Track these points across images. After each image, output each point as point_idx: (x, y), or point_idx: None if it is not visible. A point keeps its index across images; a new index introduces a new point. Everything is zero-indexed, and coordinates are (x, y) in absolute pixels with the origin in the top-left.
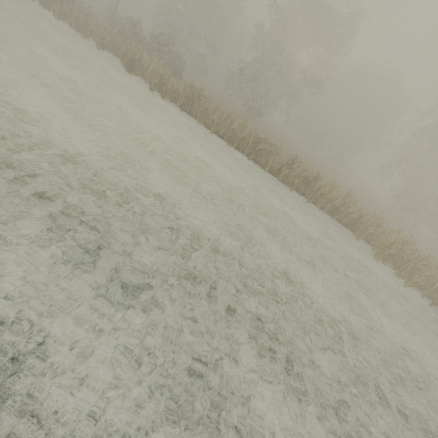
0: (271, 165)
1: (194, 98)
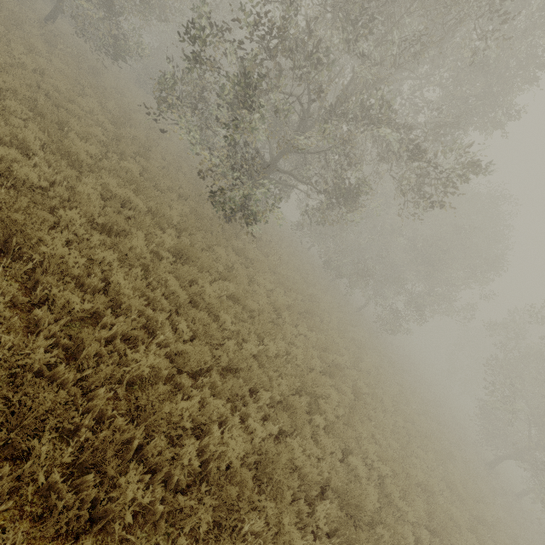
0: None
1: None
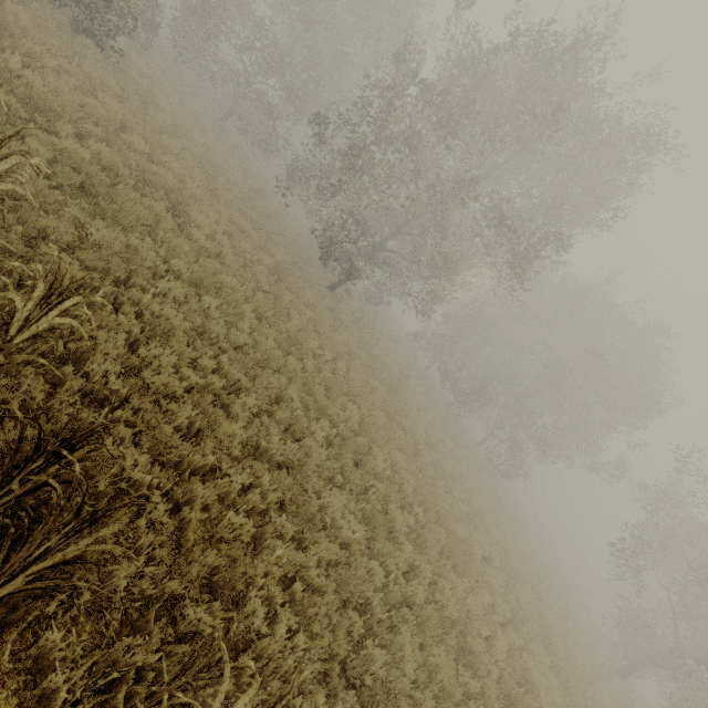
0: None
1: None
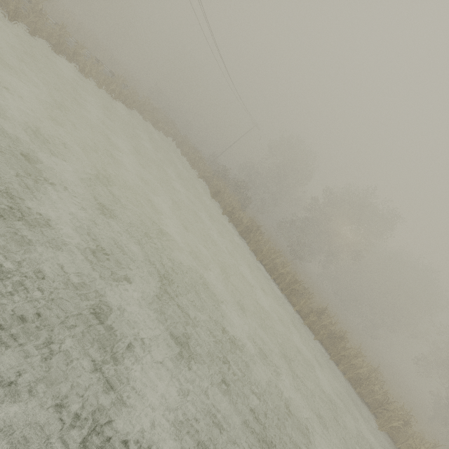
0: (301, 306)
1: (252, 229)
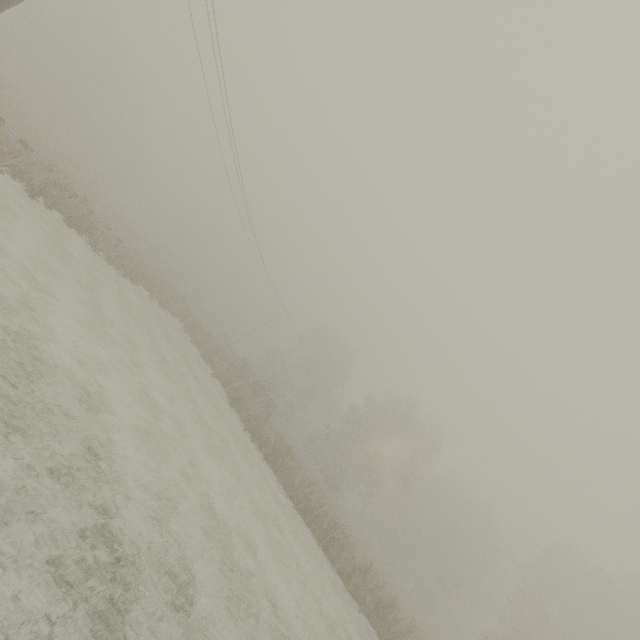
0: (343, 562)
1: (281, 451)
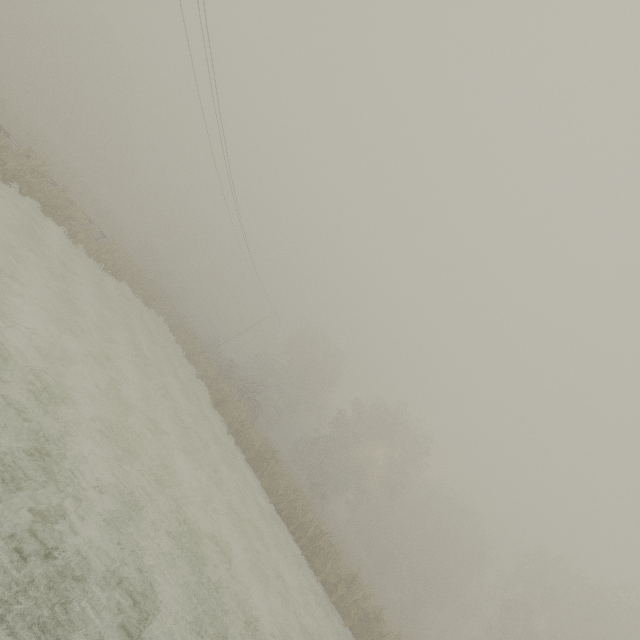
0: (327, 572)
1: (266, 456)
